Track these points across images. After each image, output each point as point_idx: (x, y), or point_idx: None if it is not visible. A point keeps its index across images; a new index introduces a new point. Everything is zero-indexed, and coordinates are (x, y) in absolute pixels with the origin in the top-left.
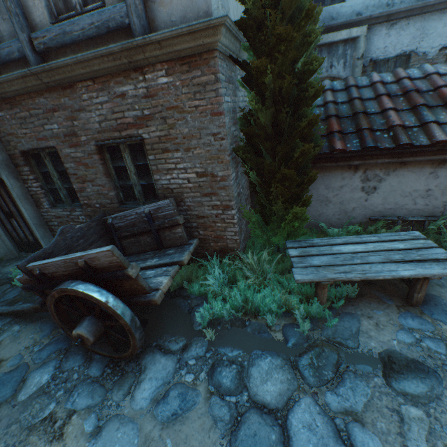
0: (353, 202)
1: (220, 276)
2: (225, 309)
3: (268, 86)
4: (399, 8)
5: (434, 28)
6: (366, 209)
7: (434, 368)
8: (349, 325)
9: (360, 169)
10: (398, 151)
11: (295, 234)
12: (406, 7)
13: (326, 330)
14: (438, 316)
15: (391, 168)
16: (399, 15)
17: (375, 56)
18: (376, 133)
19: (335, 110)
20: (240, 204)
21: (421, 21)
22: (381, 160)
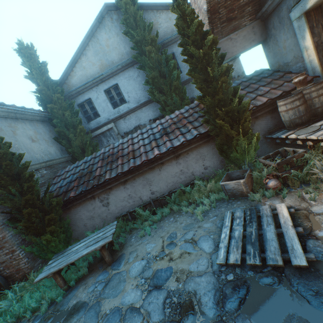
0: (104, 213)
1: (13, 297)
2: (7, 320)
3: (2, 193)
4: (122, 113)
5: (141, 115)
6: (112, 214)
7: (89, 302)
8: (71, 294)
9: (96, 197)
10: (100, 186)
11: (58, 248)
12: (124, 112)
13: (57, 305)
14: (115, 266)
15: (108, 192)
16: (124, 115)
17: (125, 131)
18: (90, 181)
19: (81, 173)
20: (19, 246)
21: (135, 114)
22: (99, 191)
